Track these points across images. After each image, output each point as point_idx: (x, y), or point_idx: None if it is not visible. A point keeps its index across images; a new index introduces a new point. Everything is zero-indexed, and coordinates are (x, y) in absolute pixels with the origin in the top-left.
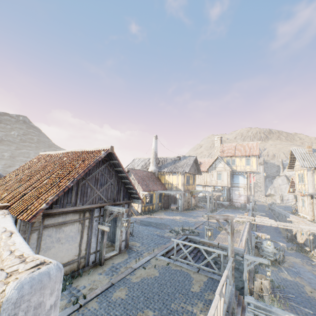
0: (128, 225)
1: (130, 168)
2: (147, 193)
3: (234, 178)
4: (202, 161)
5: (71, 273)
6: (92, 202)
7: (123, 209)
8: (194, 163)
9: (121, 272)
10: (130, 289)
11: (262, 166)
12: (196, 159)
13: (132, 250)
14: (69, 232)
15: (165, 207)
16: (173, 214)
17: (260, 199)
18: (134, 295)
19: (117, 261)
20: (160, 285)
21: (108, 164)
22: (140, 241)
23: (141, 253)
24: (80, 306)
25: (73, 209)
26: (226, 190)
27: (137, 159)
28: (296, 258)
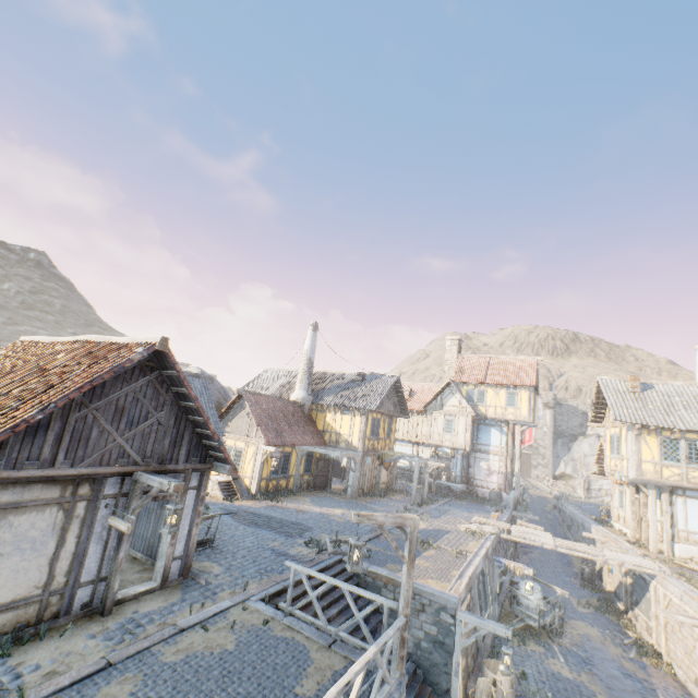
0: (194, 521)
1: (245, 390)
2: (275, 449)
3: (480, 433)
4: (416, 388)
5: (15, 630)
6: (100, 460)
7: (171, 482)
8: (393, 392)
9: (145, 635)
10: (149, 679)
11: (551, 411)
12: (398, 383)
13: (196, 582)
14: (27, 529)
15: (318, 486)
16: (330, 503)
17: (541, 484)
18: (150, 696)
19: (149, 607)
20: (226, 674)
21: (157, 377)
22: (227, 561)
23: (216, 591)
24: None
25: (44, 473)
26: (462, 458)
27: (271, 370)
28: (592, 627)
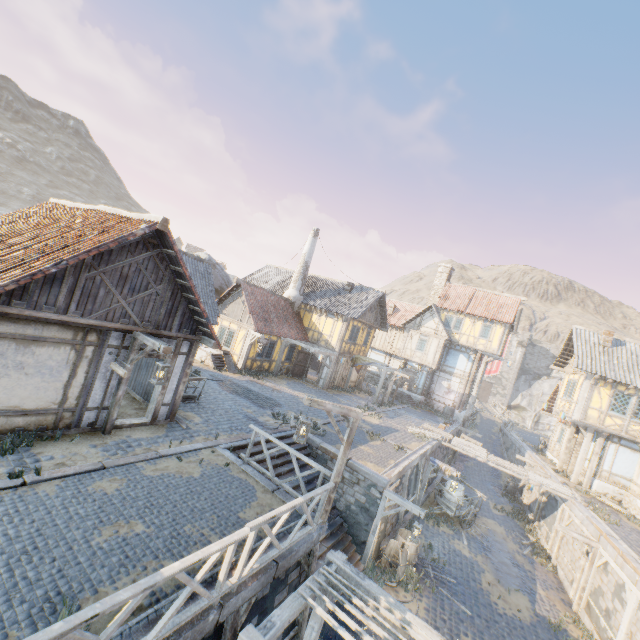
0: (182, 380)
1: (244, 281)
2: (262, 336)
3: (449, 356)
4: (400, 306)
5: (37, 430)
6: (106, 316)
7: (161, 345)
8: (377, 305)
9: (133, 453)
10: (131, 483)
11: (523, 350)
12: (383, 299)
13: (179, 426)
14: (46, 359)
15: (296, 373)
16: (302, 389)
17: (495, 410)
18: (130, 494)
19: (140, 435)
20: (189, 493)
21: (158, 254)
22: (207, 415)
23: (193, 435)
24: (23, 483)
25: (59, 318)
26: (427, 375)
27: (271, 267)
28: (500, 526)
